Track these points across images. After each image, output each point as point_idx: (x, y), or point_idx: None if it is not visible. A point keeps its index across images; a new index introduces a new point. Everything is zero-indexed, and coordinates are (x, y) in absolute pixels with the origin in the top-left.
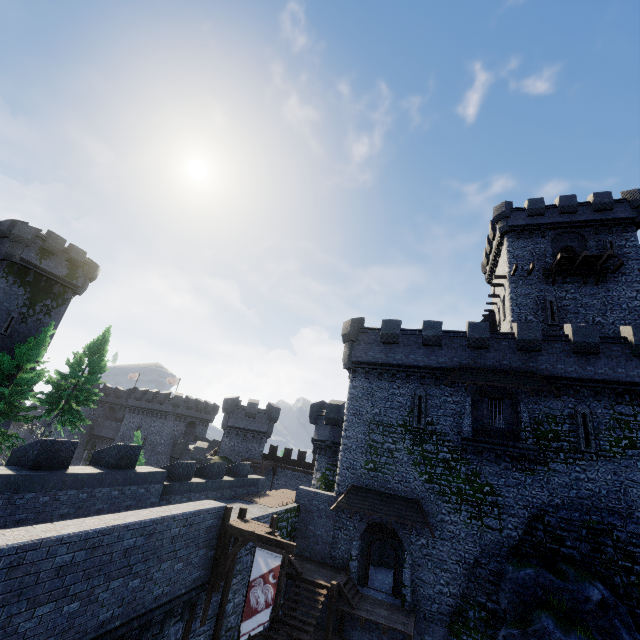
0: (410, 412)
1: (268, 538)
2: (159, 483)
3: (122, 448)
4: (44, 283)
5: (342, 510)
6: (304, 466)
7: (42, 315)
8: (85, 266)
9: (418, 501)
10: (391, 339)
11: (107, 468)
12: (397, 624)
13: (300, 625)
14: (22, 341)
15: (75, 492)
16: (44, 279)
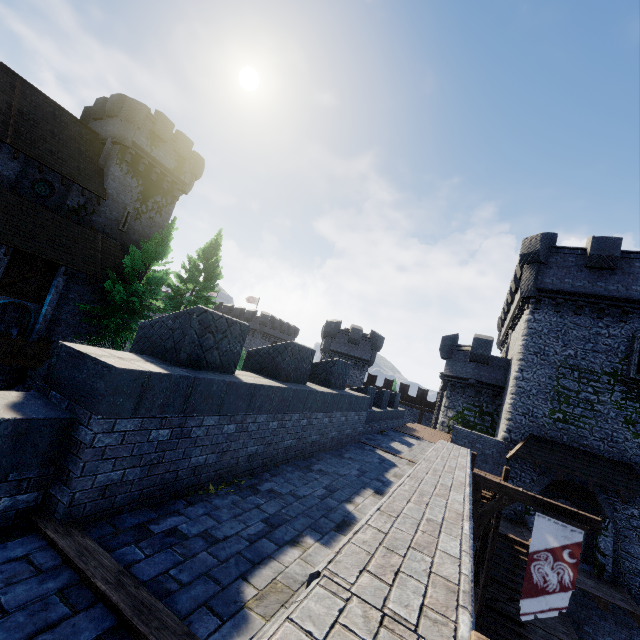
0: (624, 359)
1: (551, 504)
2: (365, 410)
3: (339, 364)
4: (154, 176)
5: (515, 459)
6: (406, 399)
7: (154, 213)
8: (191, 160)
9: (631, 466)
10: (605, 263)
11: (327, 387)
12: (617, 600)
13: (511, 584)
14: (137, 240)
15: (321, 415)
16: (154, 171)
